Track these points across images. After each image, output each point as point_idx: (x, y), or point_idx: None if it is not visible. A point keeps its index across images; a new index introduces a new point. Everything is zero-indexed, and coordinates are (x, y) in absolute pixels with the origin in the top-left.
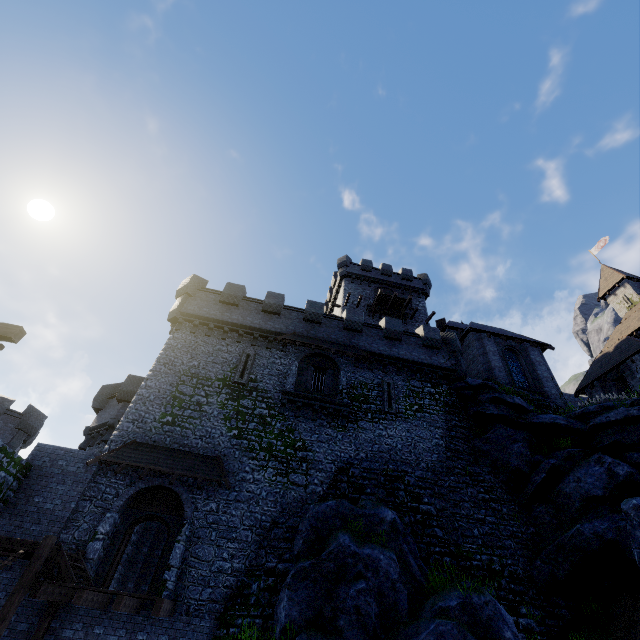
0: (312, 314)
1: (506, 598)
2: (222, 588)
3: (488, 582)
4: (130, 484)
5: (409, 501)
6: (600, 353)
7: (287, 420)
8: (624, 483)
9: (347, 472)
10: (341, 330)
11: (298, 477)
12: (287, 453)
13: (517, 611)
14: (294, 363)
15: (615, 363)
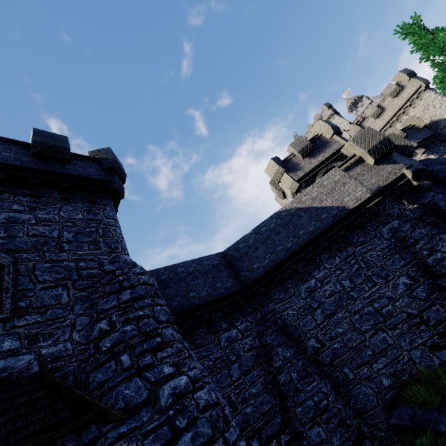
0: None
1: None
2: None
3: None
4: None
5: None
6: None
7: None
8: None
9: None
10: None
11: None
12: None
13: None
14: None
15: None
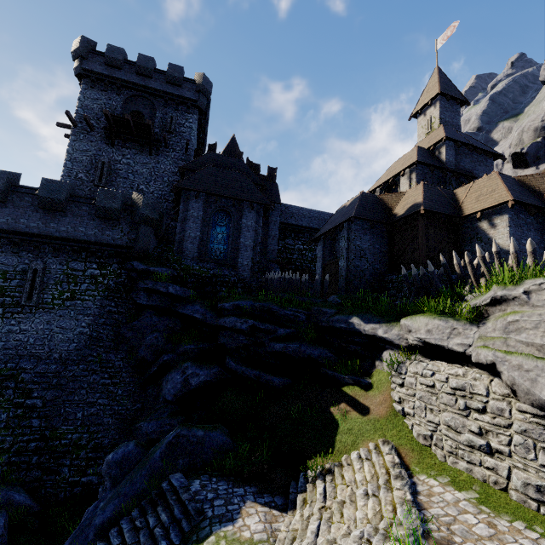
0: None
1: (79, 465)
2: None
3: (68, 455)
4: None
5: (16, 398)
6: (345, 203)
7: None
8: (198, 389)
9: None
10: None
11: None
12: None
13: (85, 472)
14: None
15: (335, 225)
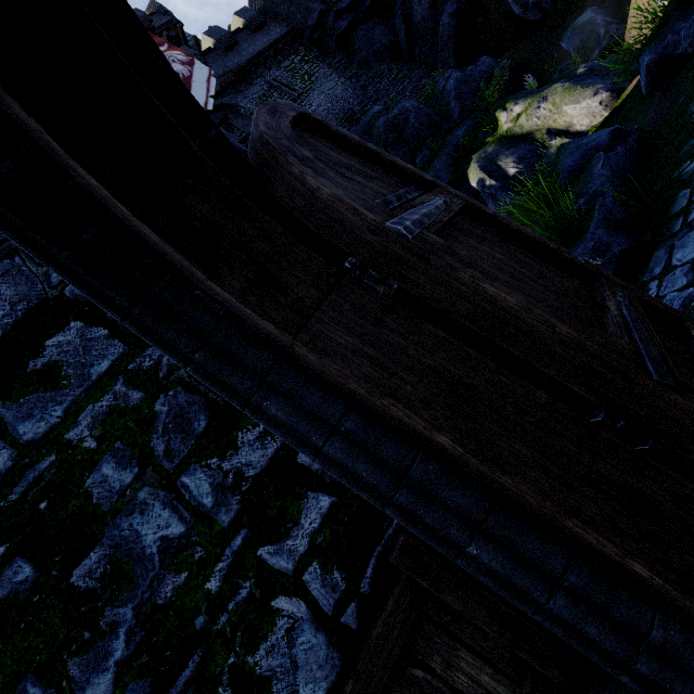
0: None
1: None
2: None
3: None
4: None
5: None
6: None
7: None
8: None
9: None
10: None
11: None
12: None
13: None
14: None
15: None
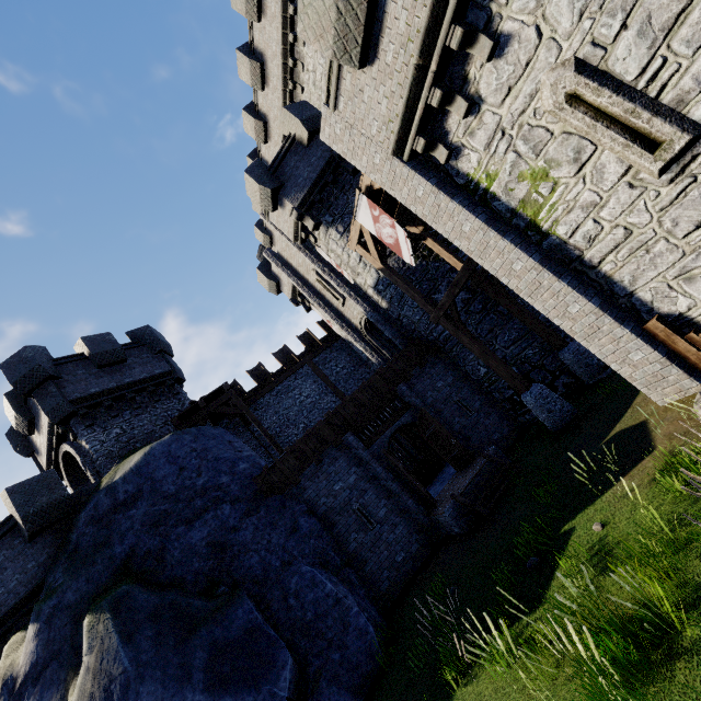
0: None
1: None
2: None
3: None
4: None
5: None
6: None
7: None
8: None
9: None
10: None
11: None
12: None
13: None
14: None
15: None
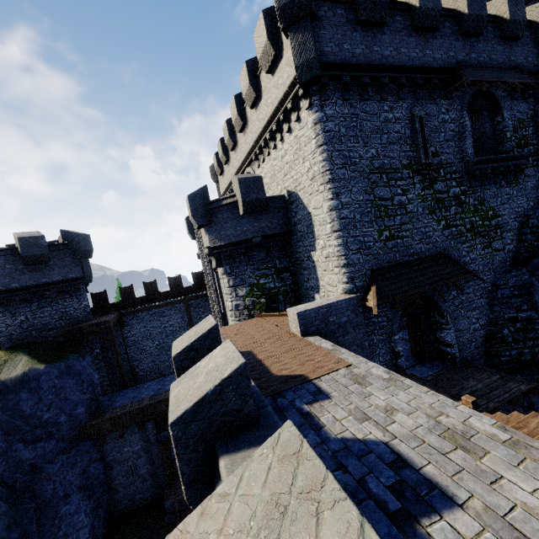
0: (475, 20)
1: None
2: (479, 339)
3: None
4: (392, 307)
5: None
6: None
7: (476, 192)
8: None
9: (527, 225)
10: (498, 42)
11: (497, 244)
12: (485, 226)
13: None
14: (464, 115)
15: None
